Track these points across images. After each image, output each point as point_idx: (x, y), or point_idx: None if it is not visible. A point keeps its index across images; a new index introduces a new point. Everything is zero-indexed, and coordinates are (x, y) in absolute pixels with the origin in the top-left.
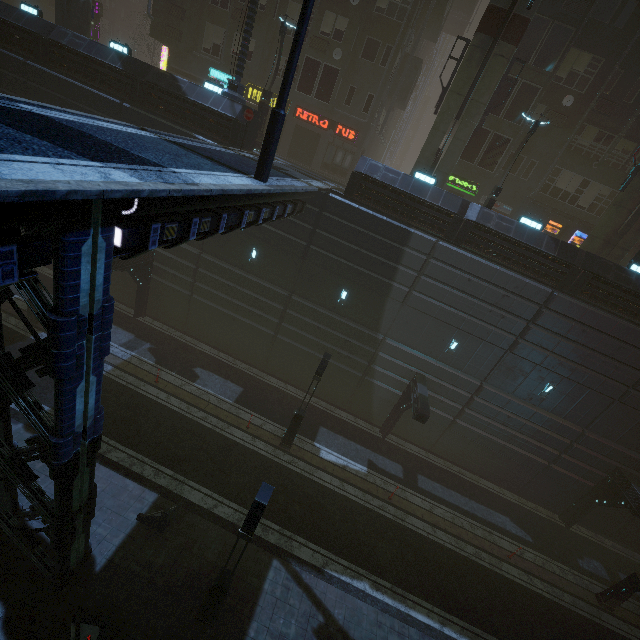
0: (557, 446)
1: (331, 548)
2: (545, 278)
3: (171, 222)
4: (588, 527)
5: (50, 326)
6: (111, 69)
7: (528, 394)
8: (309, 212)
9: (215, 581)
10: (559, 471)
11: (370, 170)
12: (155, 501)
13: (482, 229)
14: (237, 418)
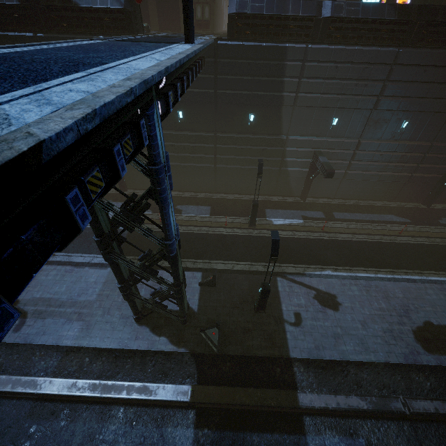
0: (415, 161)
1: (303, 263)
2: (391, 41)
3: (169, 91)
4: (440, 203)
5: (153, 174)
6: (11, 8)
7: (391, 134)
8: (208, 64)
9: (262, 289)
10: (419, 176)
11: (240, 7)
12: (202, 275)
13: (337, 21)
14: (217, 223)
